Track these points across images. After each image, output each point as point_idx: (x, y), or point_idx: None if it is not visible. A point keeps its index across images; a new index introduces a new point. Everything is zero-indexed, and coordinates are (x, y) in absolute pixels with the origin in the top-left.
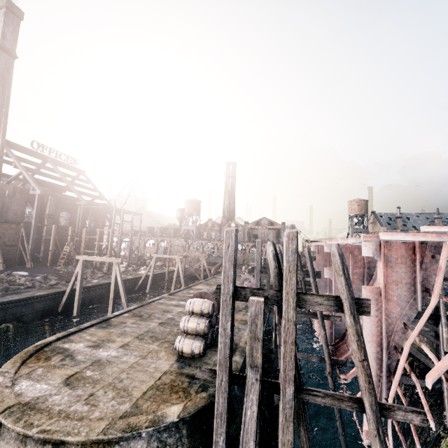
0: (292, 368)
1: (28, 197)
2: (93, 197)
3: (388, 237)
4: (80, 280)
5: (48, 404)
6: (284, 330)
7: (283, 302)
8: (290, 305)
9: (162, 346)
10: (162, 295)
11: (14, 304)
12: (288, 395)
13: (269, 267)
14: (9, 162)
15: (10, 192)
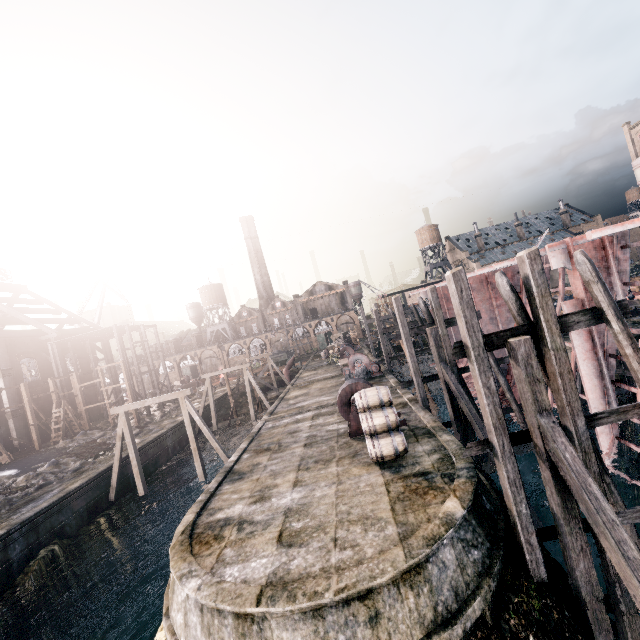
0: (576, 398)
1: None
2: (61, 322)
3: (598, 235)
4: (131, 443)
5: (297, 571)
6: (556, 362)
7: (546, 332)
8: (554, 333)
9: (344, 464)
10: (236, 426)
11: (45, 516)
12: (580, 427)
13: (507, 302)
14: None
15: None
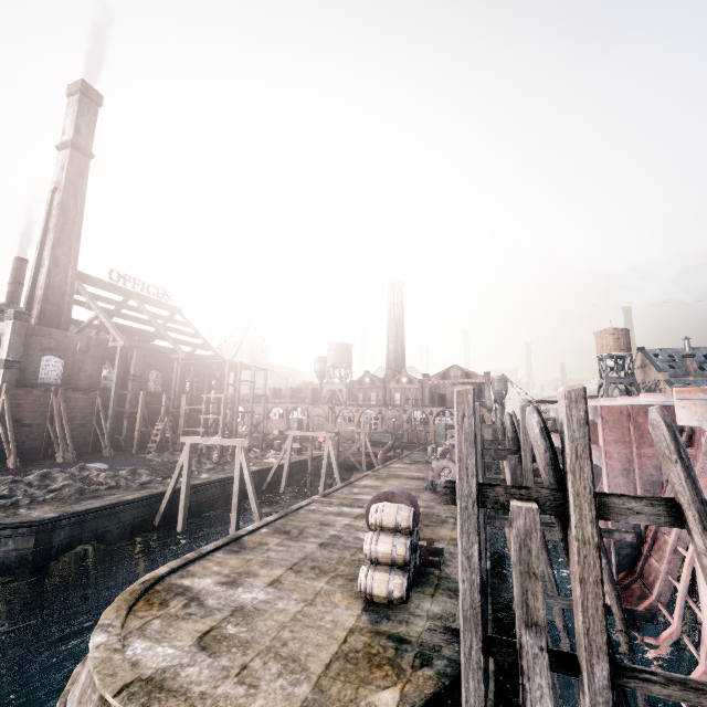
0: (601, 629)
1: (106, 352)
2: (194, 346)
3: None
4: (186, 475)
5: (182, 681)
6: (578, 559)
7: (572, 509)
8: (584, 515)
9: (335, 584)
10: (304, 496)
11: (94, 515)
12: (598, 678)
13: (534, 450)
14: (79, 302)
15: (83, 346)
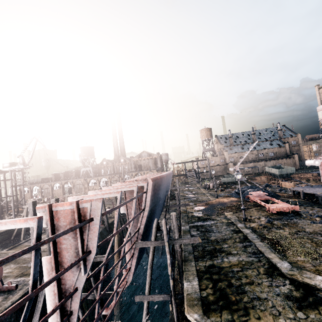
0: None
1: None
2: None
3: None
4: None
5: None
6: None
7: None
8: None
9: None
10: None
11: None
12: None
13: None
14: None
15: None
